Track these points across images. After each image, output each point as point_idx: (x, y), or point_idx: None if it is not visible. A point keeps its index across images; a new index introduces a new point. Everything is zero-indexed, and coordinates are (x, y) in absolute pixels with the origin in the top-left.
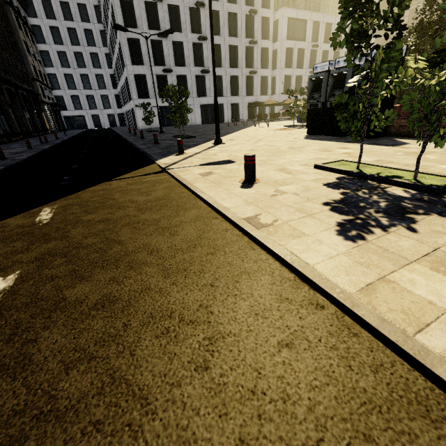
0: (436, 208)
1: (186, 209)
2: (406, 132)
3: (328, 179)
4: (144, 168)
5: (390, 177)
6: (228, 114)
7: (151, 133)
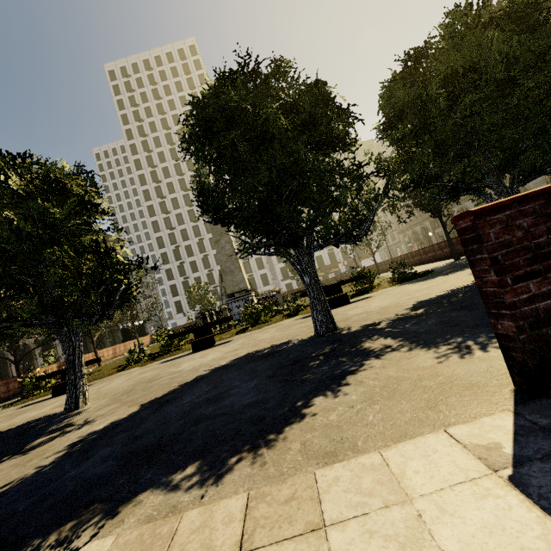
0: None
1: None
2: None
3: None
4: None
5: None
6: None
7: None
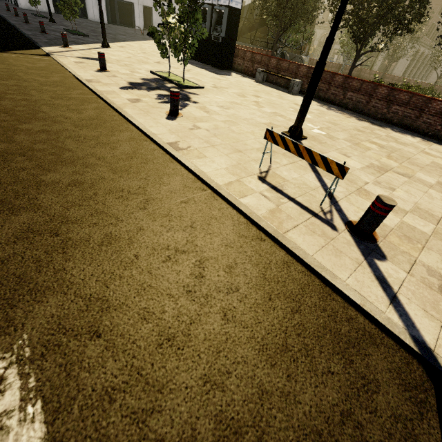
0: None
1: (57, 73)
2: (241, 69)
3: (148, 77)
4: (31, 50)
5: (175, 81)
6: (139, 19)
7: (39, 19)
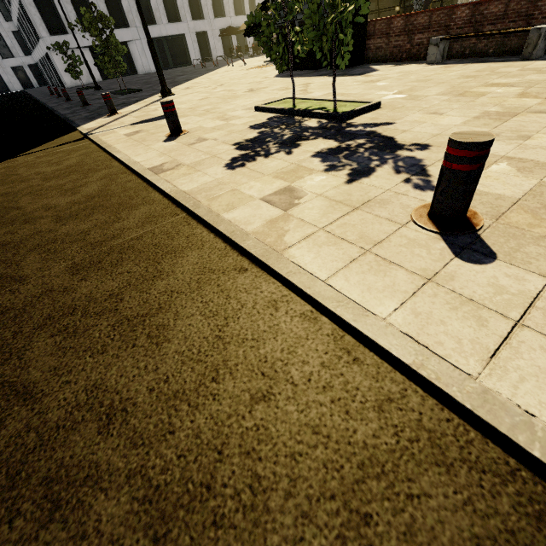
0: (328, 132)
1: (97, 171)
2: (383, 55)
3: (259, 120)
4: (62, 137)
5: (315, 110)
6: (194, 51)
7: (83, 91)
